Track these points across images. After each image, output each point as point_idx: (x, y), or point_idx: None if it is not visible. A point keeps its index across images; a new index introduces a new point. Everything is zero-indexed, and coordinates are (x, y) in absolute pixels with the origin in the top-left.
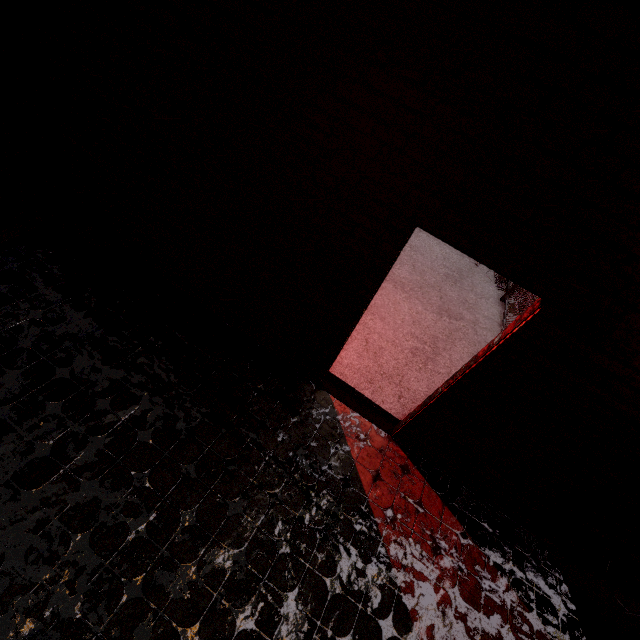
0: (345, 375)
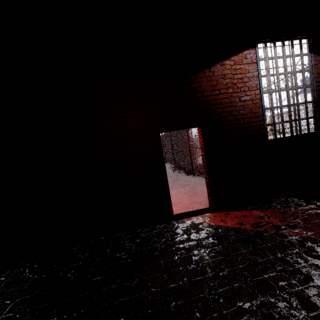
0: (178, 212)
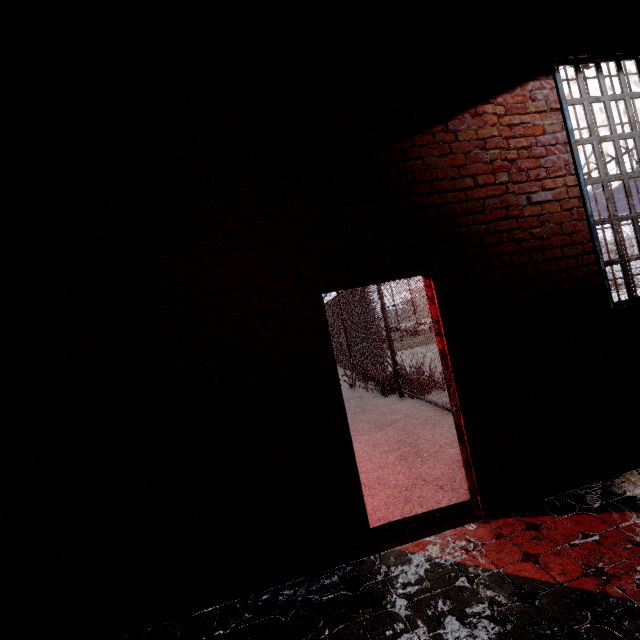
0: (383, 517)
